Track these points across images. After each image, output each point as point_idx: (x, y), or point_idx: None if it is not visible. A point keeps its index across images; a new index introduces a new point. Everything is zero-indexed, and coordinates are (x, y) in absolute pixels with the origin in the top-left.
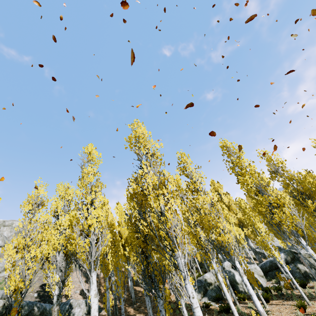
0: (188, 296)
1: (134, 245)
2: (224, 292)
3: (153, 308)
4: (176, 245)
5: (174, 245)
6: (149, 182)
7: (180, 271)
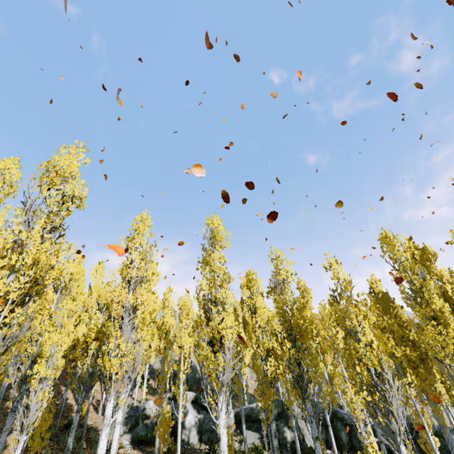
0: None
1: None
2: (112, 439)
3: (50, 429)
4: None
5: None
6: None
7: None
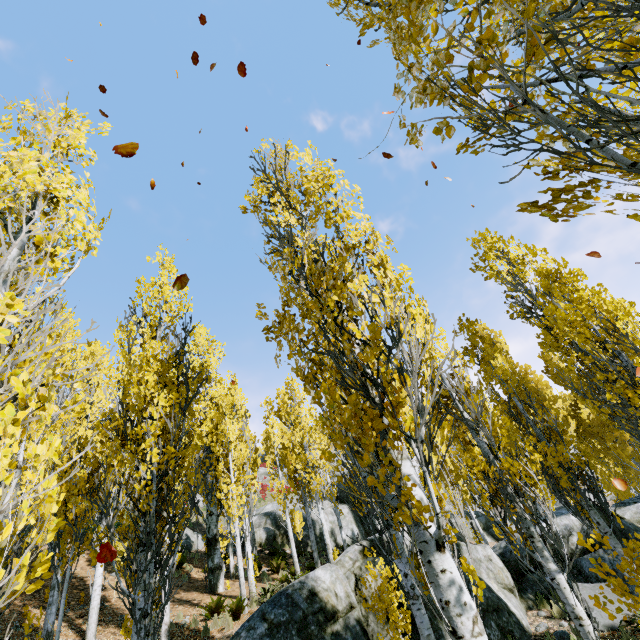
0: None
1: None
2: None
3: None
4: None
5: None
6: None
7: None
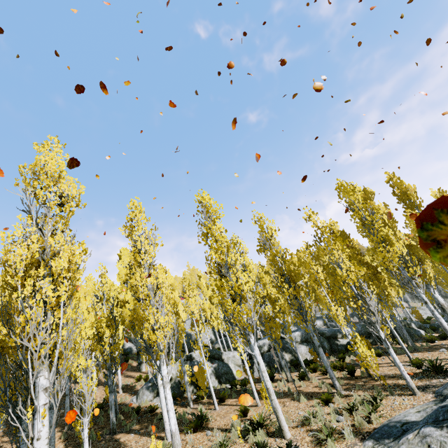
0: (33, 438)
1: (5, 347)
2: (160, 398)
3: None
4: (29, 361)
5: (25, 362)
6: (20, 255)
7: (35, 399)
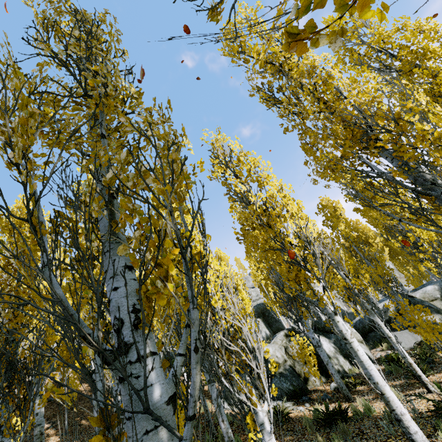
0: None
1: None
2: (362, 363)
3: None
4: None
5: None
6: None
7: None
